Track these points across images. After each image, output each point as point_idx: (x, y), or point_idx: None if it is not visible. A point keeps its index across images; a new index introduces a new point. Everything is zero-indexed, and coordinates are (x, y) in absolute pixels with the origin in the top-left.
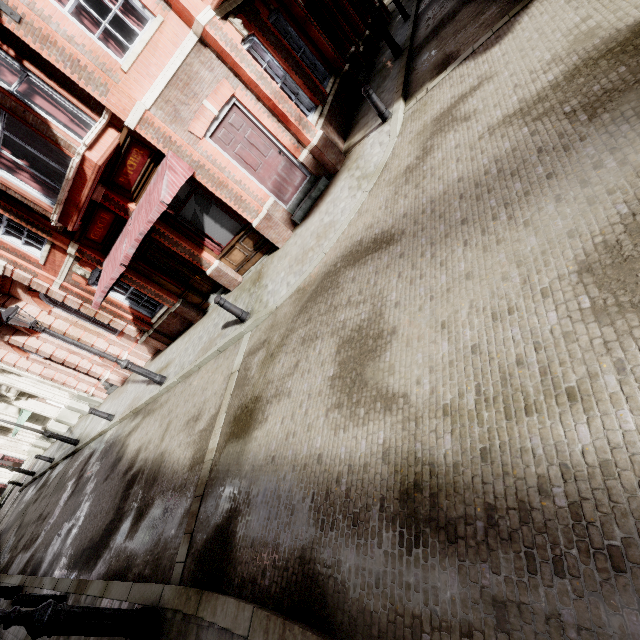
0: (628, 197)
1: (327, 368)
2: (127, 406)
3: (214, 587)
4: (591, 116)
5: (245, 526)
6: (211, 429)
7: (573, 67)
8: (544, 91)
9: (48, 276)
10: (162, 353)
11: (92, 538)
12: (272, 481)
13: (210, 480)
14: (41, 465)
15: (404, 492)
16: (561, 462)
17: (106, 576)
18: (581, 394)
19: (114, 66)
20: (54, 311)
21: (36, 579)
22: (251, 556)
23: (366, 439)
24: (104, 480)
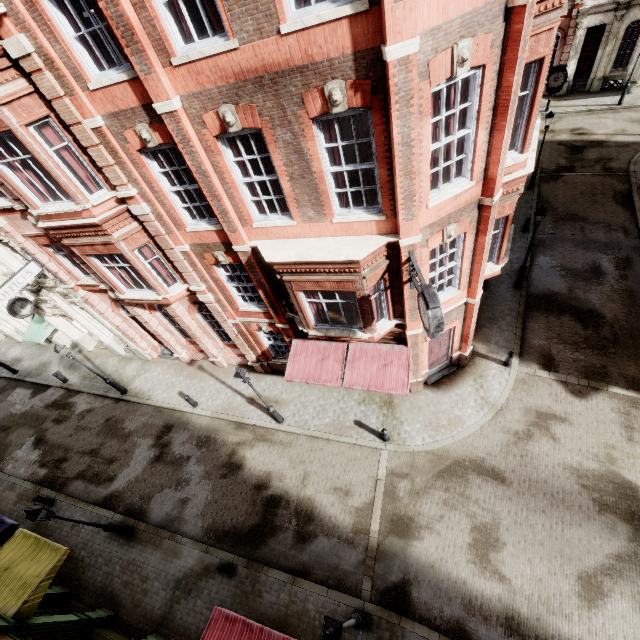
0: (598, 561)
1: (465, 536)
2: (221, 407)
3: (400, 613)
4: (599, 511)
5: (418, 592)
6: (368, 514)
7: (602, 473)
8: (589, 472)
9: (234, 315)
10: (259, 376)
11: (235, 527)
12: (434, 578)
13: (379, 552)
14: (28, 367)
15: (507, 617)
16: (559, 633)
17: (277, 567)
18: (568, 617)
19: None
20: (197, 316)
21: (161, 531)
22: (425, 608)
23: (490, 588)
24: (221, 476)
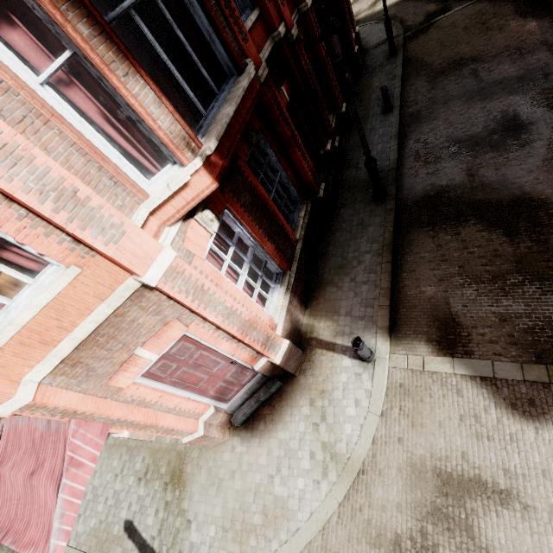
0: None
1: None
2: None
3: None
4: None
5: None
6: None
7: None
8: None
9: None
10: None
11: None
12: None
13: None
14: None
15: None
16: None
17: None
18: None
19: None
20: None
21: None
22: None
23: None
24: None
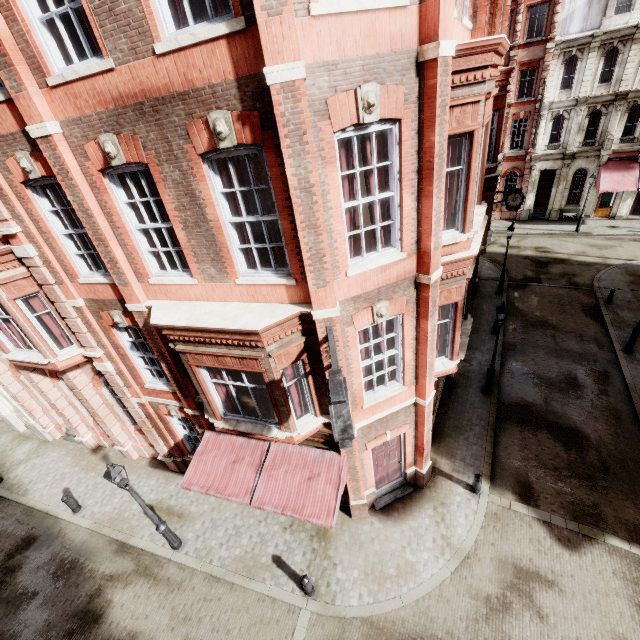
0: None
1: None
2: (108, 516)
3: None
4: None
5: None
6: None
7: None
8: None
9: (139, 393)
10: (170, 475)
11: None
12: None
13: None
14: None
15: None
16: None
17: None
18: None
19: (360, 403)
20: (102, 390)
21: None
22: None
23: None
24: (66, 633)
